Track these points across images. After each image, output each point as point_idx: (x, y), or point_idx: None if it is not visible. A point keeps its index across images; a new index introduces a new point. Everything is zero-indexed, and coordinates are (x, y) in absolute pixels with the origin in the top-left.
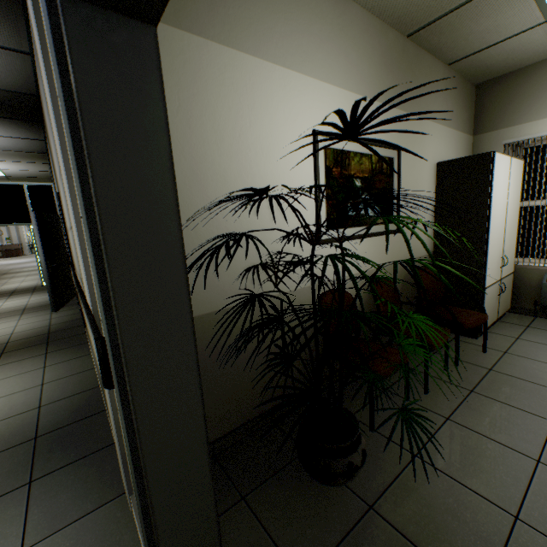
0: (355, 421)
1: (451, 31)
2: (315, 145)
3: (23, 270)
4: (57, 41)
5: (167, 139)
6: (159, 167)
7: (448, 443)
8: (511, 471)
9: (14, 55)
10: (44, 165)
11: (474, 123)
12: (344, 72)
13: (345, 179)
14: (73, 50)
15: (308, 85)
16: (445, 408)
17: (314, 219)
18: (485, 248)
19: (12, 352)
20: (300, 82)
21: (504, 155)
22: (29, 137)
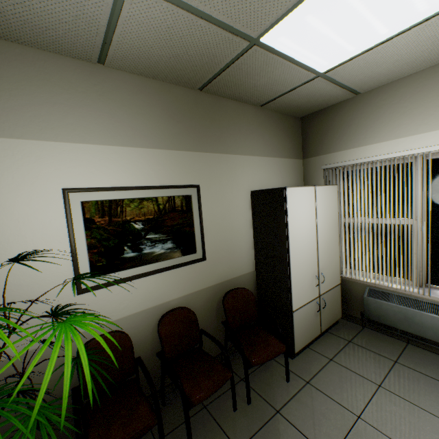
0: None
1: (236, 85)
2: (65, 203)
3: None
4: None
5: None
6: None
7: None
8: None
9: None
10: None
11: (303, 148)
12: (110, 130)
13: (118, 225)
14: None
15: (52, 149)
16: None
17: (72, 270)
18: (288, 273)
19: None
20: (39, 148)
21: (303, 187)
22: None
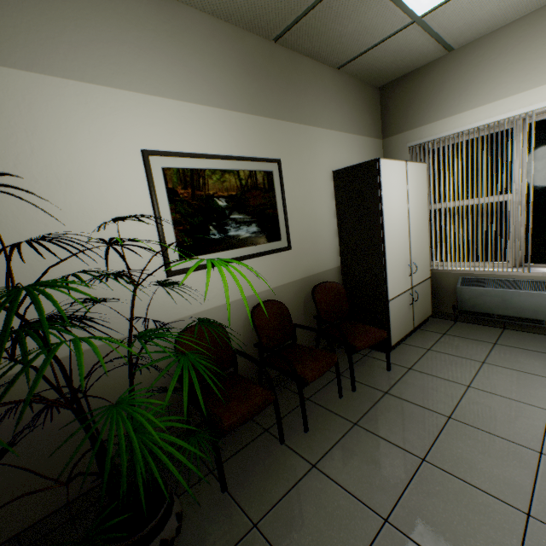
0: (165, 500)
1: (319, 34)
2: (146, 167)
3: None
4: None
5: None
6: None
7: (299, 502)
8: (351, 539)
9: None
10: None
11: (382, 126)
12: (184, 83)
13: (202, 200)
14: None
15: (126, 100)
16: (318, 450)
17: (159, 249)
18: (383, 259)
19: None
20: (113, 97)
21: (395, 161)
22: None
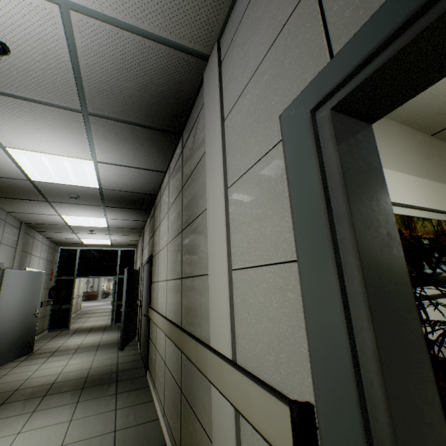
0: None
1: None
2: None
3: (97, 311)
4: (316, 138)
5: (388, 199)
6: (387, 222)
7: None
8: None
9: (156, 173)
10: (137, 236)
11: None
12: (394, 160)
13: (415, 240)
14: (337, 140)
15: None
16: None
17: None
18: None
19: (90, 387)
20: None
21: None
22: (138, 219)
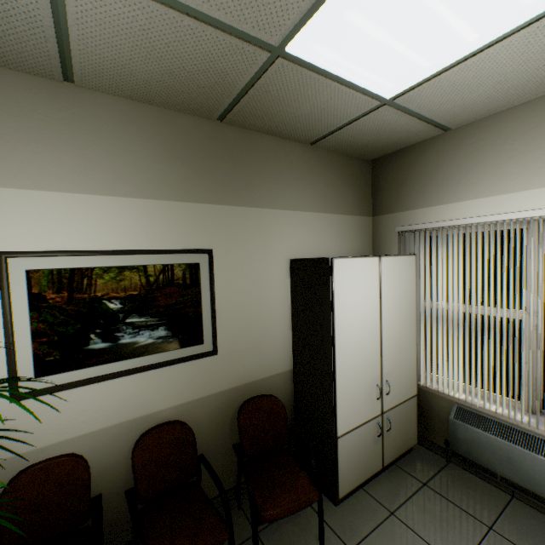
0: None
1: (269, 115)
2: None
3: None
4: None
5: None
6: None
7: None
8: None
9: None
10: None
11: (373, 202)
12: (79, 172)
13: (83, 304)
14: None
15: None
16: None
17: (6, 366)
18: (333, 381)
19: None
20: None
21: (361, 258)
22: None
